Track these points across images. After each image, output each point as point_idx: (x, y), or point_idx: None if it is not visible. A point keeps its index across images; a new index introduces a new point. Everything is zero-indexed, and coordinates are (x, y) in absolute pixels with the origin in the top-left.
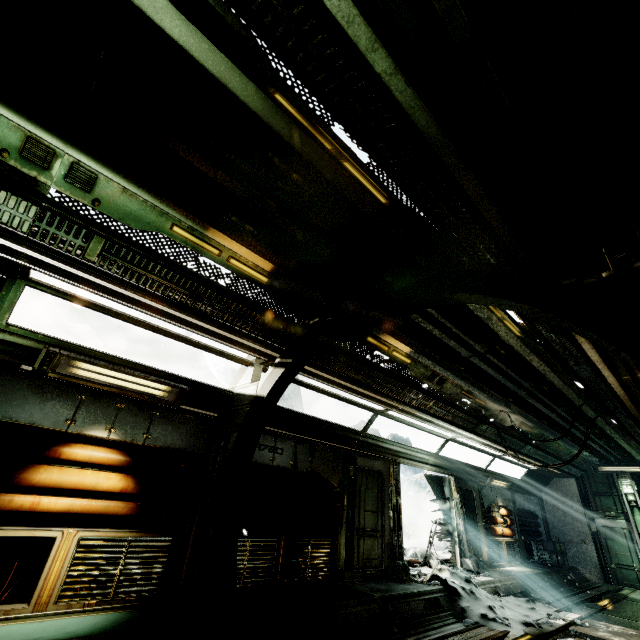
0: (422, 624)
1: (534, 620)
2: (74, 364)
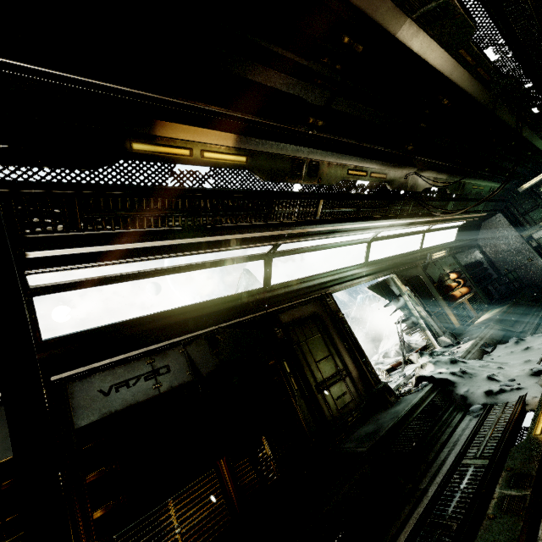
0: (429, 447)
1: (538, 362)
2: None
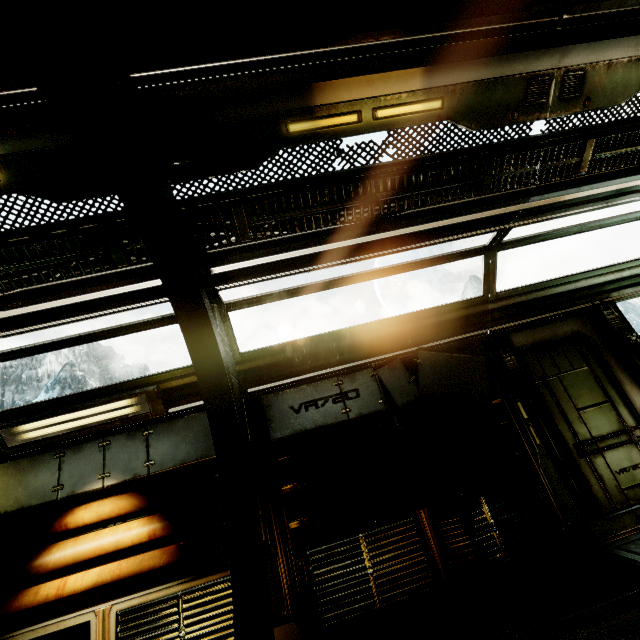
0: None
1: None
2: (17, 431)
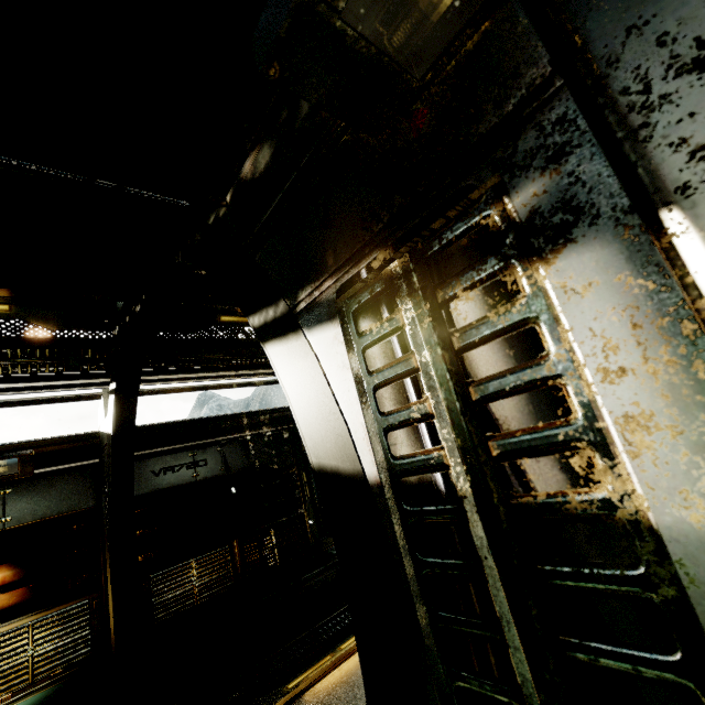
0: None
1: None
2: None
